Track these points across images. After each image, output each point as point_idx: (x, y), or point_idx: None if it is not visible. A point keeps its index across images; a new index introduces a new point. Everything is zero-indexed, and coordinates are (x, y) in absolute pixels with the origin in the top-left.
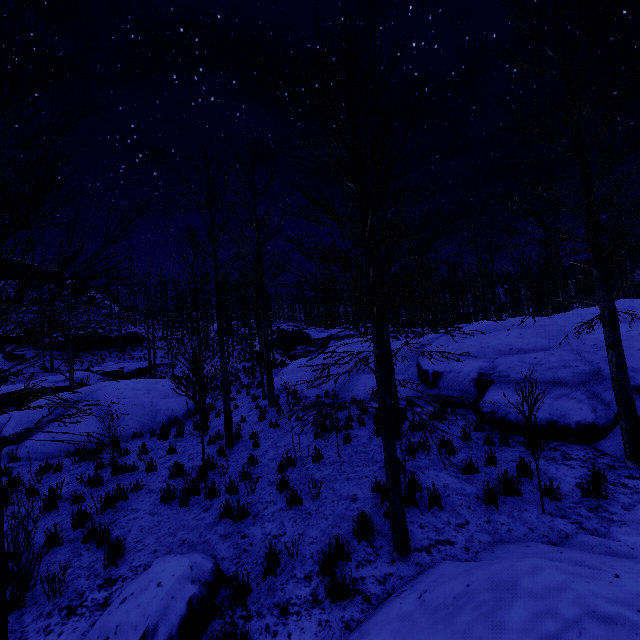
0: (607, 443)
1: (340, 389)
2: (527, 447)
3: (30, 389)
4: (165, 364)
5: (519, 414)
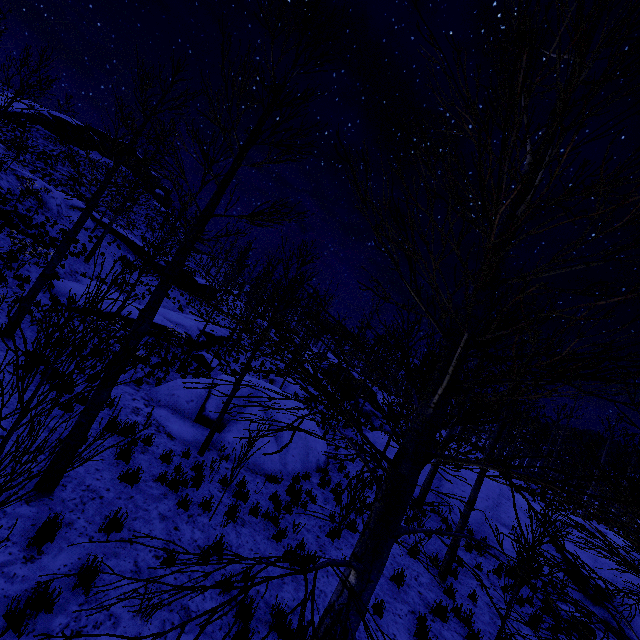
0: None
1: (478, 529)
2: None
3: (174, 333)
4: (233, 339)
5: None
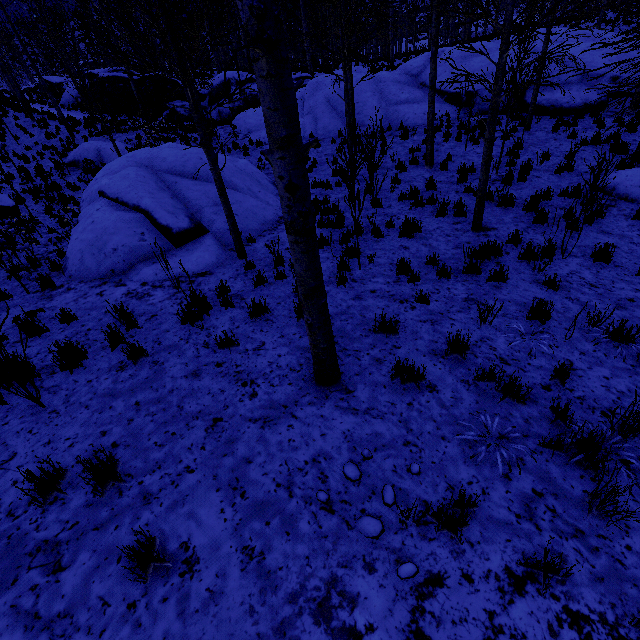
0: (612, 108)
1: (388, 123)
2: (592, 116)
3: None
4: None
5: (568, 103)
